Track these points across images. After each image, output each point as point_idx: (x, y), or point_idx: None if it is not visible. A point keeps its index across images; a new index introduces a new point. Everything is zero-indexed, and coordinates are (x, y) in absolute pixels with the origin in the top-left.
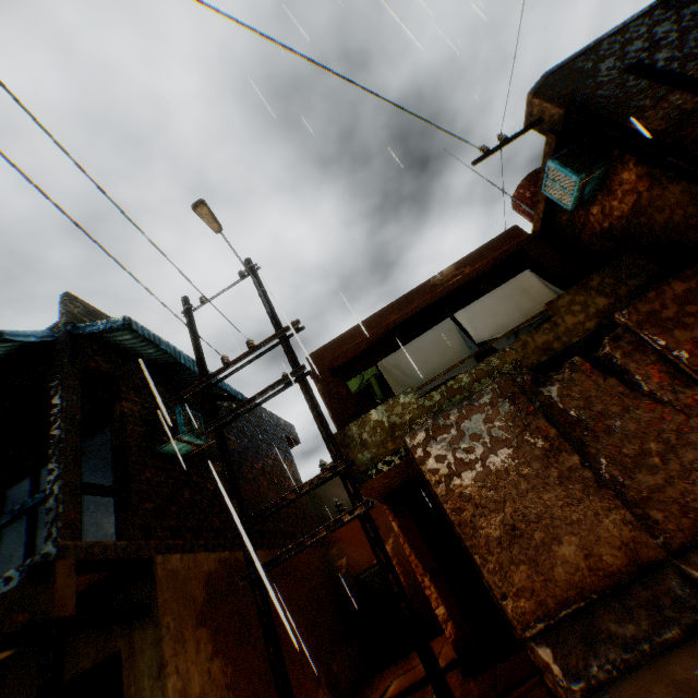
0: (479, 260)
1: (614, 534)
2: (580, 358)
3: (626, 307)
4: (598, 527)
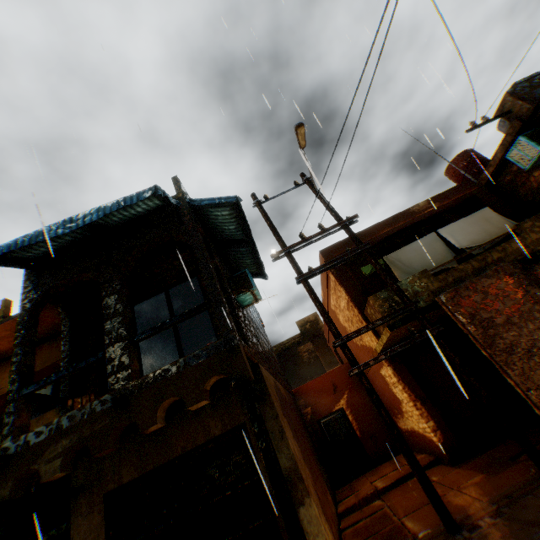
0: (444, 199)
1: None
2: None
3: None
4: None
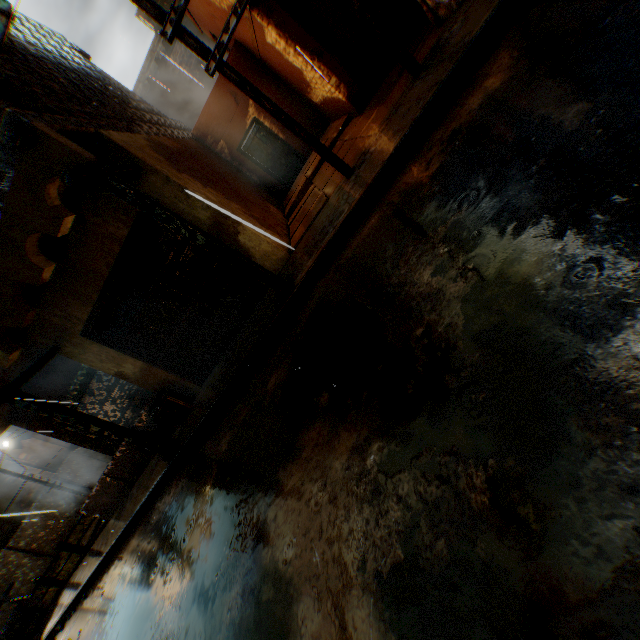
0: None
1: None
2: None
3: None
4: None
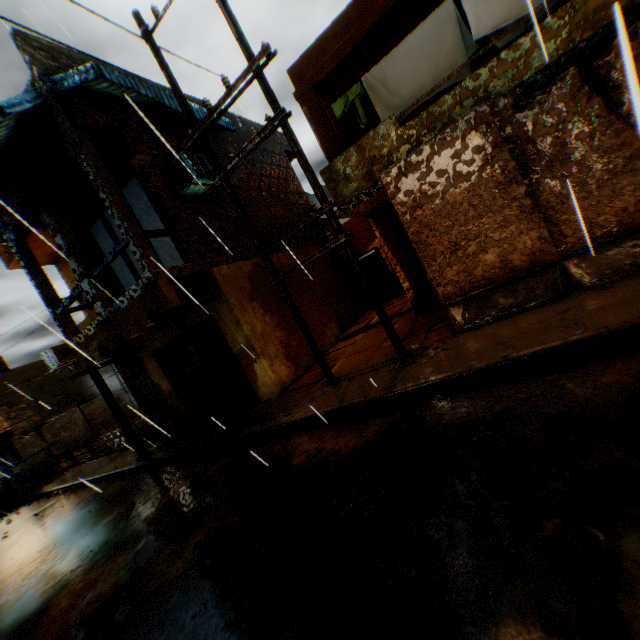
0: None
1: (528, 247)
2: (575, 72)
3: None
4: (518, 242)
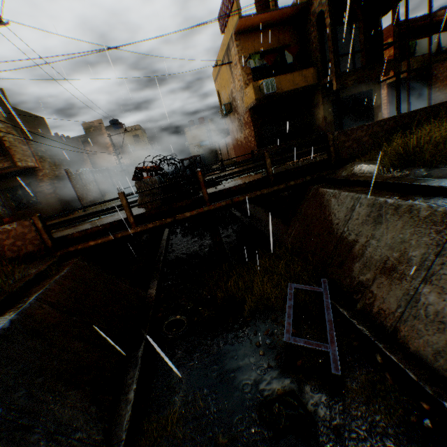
0: None
1: None
2: None
3: None
4: None
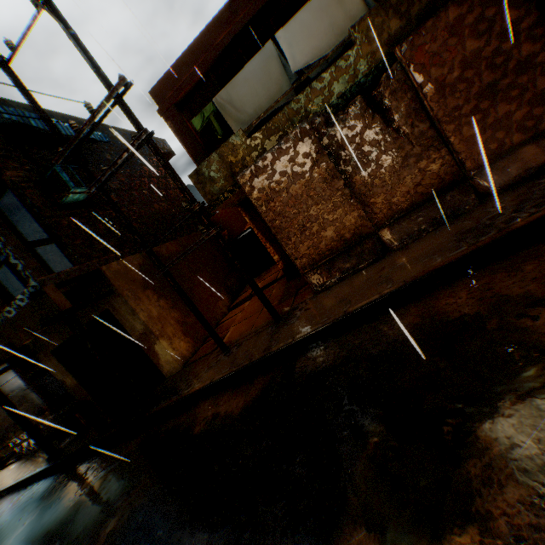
0: None
1: (353, 224)
2: (361, 99)
3: (406, 41)
4: (346, 221)
